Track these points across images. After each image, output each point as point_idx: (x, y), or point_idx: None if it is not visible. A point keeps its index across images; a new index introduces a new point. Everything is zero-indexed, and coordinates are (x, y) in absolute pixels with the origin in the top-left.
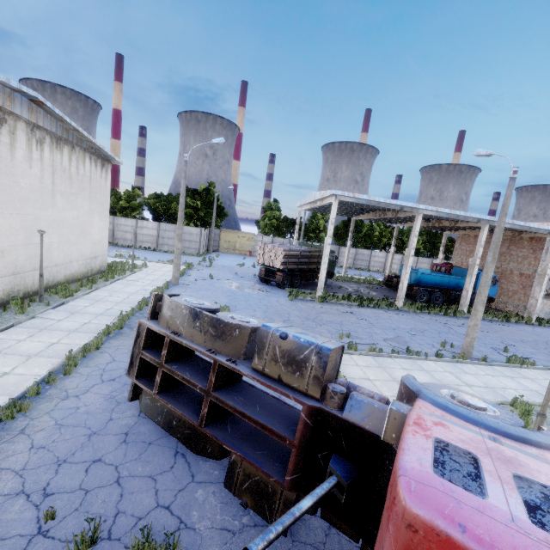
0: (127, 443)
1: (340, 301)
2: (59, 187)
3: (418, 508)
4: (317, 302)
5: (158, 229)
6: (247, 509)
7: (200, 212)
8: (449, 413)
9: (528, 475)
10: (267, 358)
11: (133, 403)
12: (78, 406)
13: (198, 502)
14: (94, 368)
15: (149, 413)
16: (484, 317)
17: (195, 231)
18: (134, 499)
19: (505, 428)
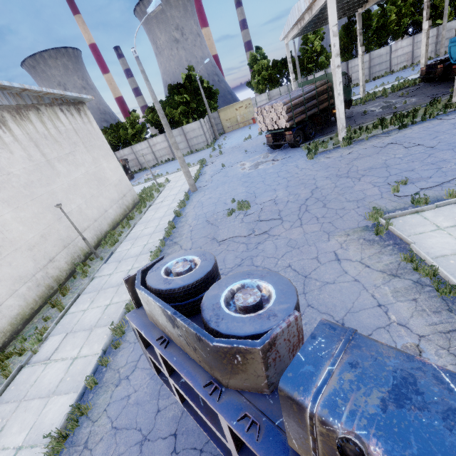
0: (177, 454)
1: (371, 132)
2: (52, 155)
3: None
4: (343, 148)
5: (166, 139)
6: None
7: (192, 104)
8: None
9: None
10: None
11: None
12: (129, 393)
13: None
14: None
15: None
16: None
17: (195, 126)
18: None
19: None
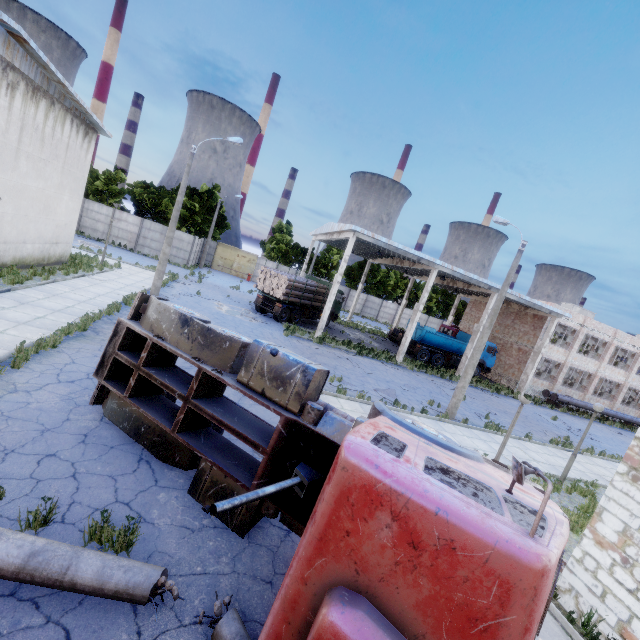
0: (86, 444)
1: (339, 345)
2: (26, 148)
3: (352, 456)
4: (314, 343)
5: (141, 225)
6: (208, 513)
7: (197, 217)
8: (401, 426)
9: (438, 459)
10: (254, 372)
11: (95, 408)
12: (29, 401)
13: (159, 503)
14: (50, 366)
15: (115, 418)
16: (477, 385)
17: (187, 238)
18: (91, 493)
19: (440, 440)
